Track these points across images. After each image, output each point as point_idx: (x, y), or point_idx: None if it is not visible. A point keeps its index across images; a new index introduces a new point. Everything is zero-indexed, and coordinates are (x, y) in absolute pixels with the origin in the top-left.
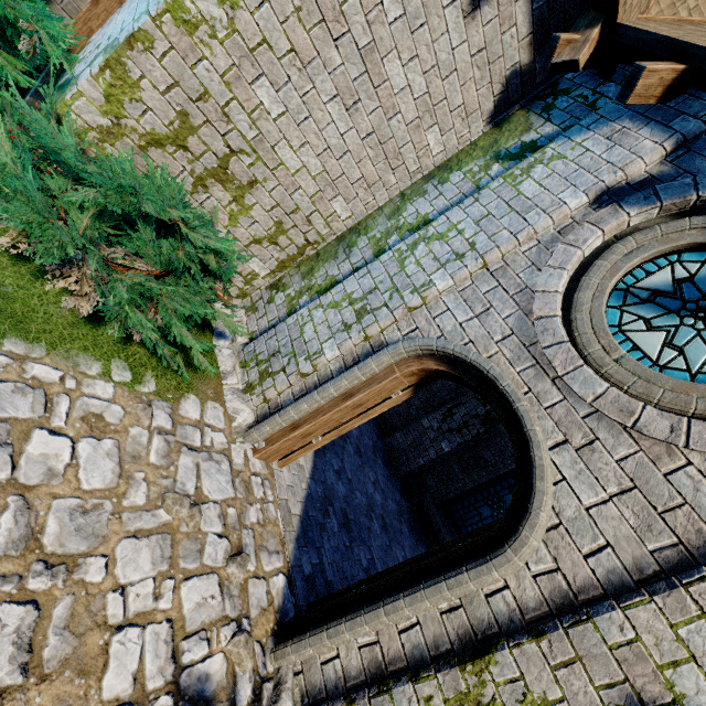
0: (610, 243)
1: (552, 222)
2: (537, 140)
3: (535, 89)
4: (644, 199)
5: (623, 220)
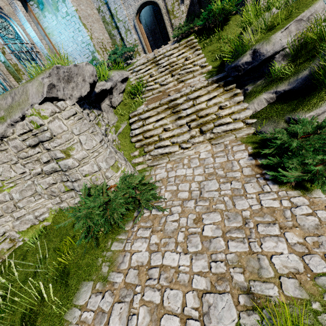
0: None
1: None
2: None
3: None
4: None
5: None
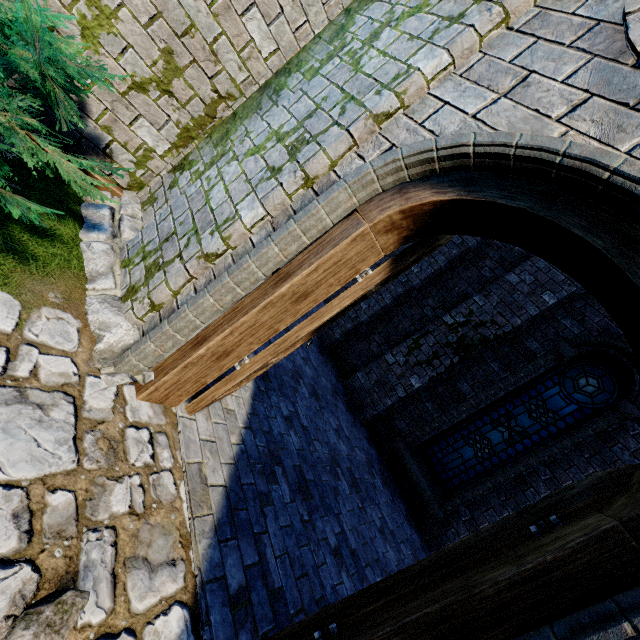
0: None
1: None
2: None
3: None
4: None
5: None
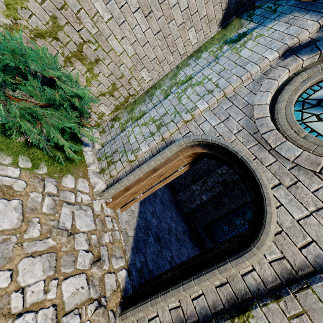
0: (292, 77)
1: (259, 68)
2: (246, 31)
3: (243, 7)
4: (310, 50)
5: (300, 63)
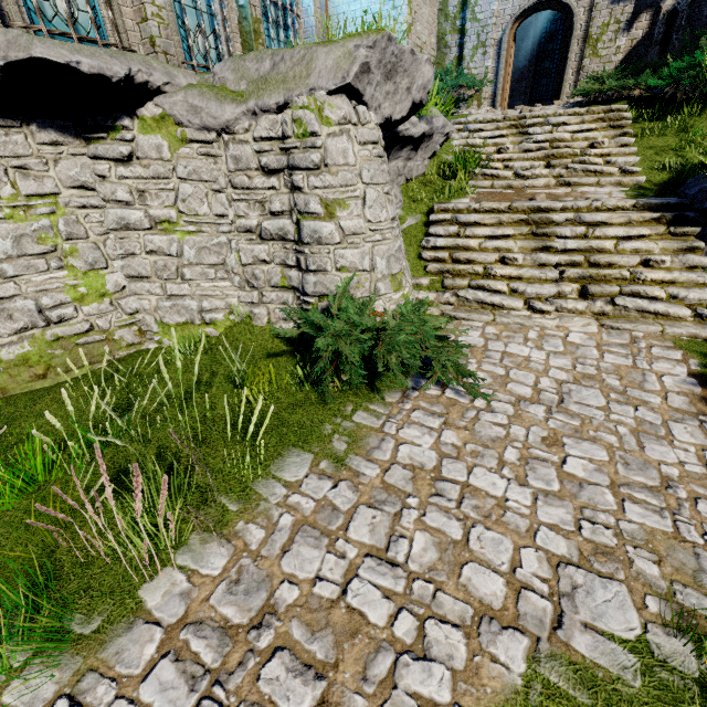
0: None
1: None
2: None
3: None
4: None
5: None
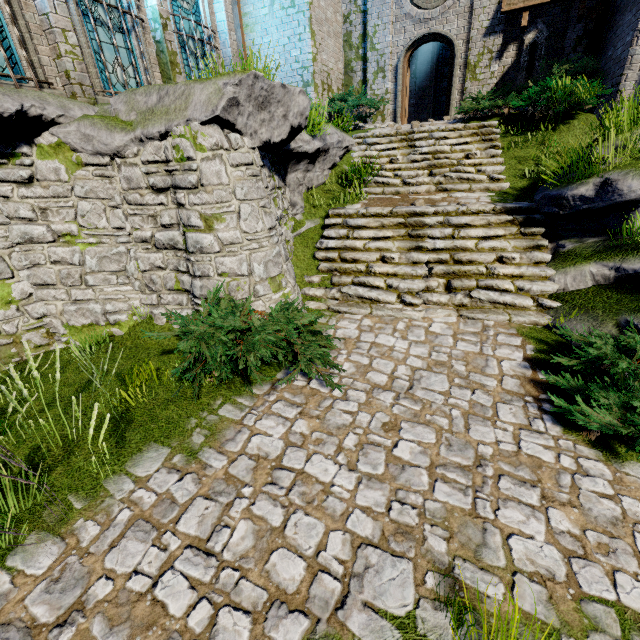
0: None
1: None
2: None
3: None
4: None
5: None
